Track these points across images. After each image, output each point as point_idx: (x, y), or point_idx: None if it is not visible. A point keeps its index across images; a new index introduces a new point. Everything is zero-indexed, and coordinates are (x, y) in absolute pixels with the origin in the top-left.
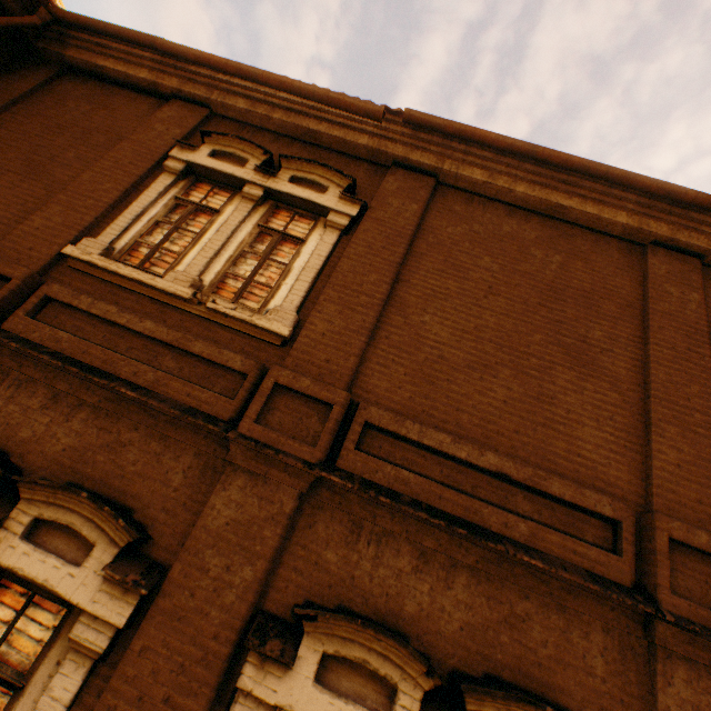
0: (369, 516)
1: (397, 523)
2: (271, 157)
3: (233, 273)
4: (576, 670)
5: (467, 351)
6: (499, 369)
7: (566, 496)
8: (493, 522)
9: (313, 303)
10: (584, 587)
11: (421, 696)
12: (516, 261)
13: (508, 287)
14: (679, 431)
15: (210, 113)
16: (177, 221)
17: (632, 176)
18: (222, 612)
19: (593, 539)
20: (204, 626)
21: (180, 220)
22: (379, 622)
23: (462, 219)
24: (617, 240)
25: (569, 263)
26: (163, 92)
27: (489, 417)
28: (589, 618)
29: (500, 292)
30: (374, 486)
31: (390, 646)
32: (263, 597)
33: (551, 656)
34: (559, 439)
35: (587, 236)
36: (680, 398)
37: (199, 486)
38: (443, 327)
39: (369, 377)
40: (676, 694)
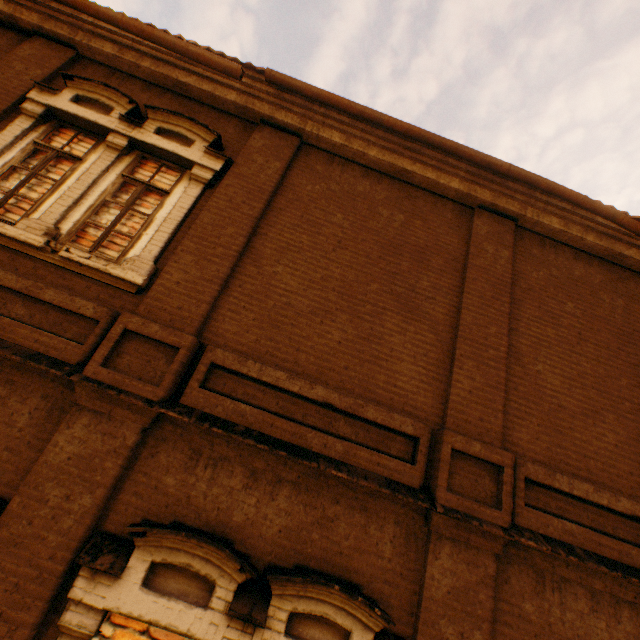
0: (208, 444)
1: (232, 449)
2: (138, 106)
3: (93, 223)
4: (369, 555)
5: (312, 299)
6: (338, 314)
7: (378, 419)
8: (315, 444)
9: (173, 254)
10: (382, 491)
11: (236, 587)
12: (365, 219)
13: (355, 242)
14: (475, 364)
15: (77, 55)
16: (35, 167)
17: (461, 147)
18: (60, 536)
19: (398, 453)
20: (41, 549)
21: (38, 166)
22: (209, 532)
23: (322, 178)
24: (453, 203)
25: (410, 222)
26: (24, 27)
27: (324, 356)
28: (385, 514)
29: (348, 246)
30: (212, 418)
31: (211, 551)
32: (104, 519)
33: (351, 546)
34: (381, 373)
35: (428, 198)
36: (480, 337)
37: (45, 425)
38: (294, 277)
39: (220, 322)
40: (440, 565)
